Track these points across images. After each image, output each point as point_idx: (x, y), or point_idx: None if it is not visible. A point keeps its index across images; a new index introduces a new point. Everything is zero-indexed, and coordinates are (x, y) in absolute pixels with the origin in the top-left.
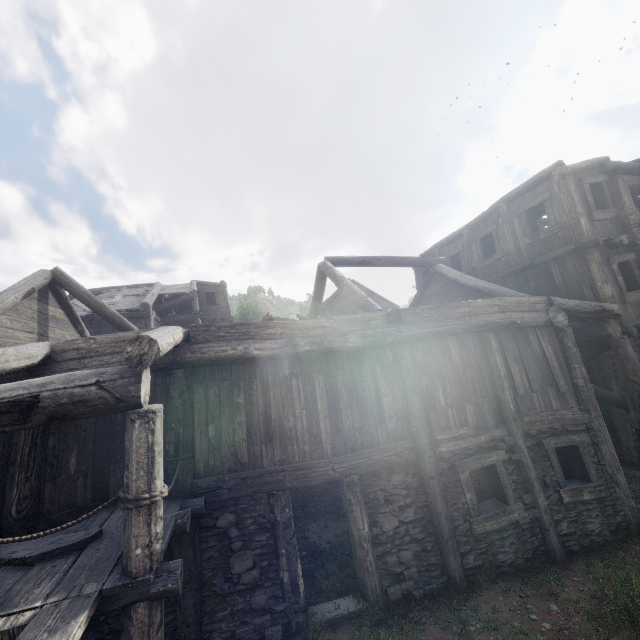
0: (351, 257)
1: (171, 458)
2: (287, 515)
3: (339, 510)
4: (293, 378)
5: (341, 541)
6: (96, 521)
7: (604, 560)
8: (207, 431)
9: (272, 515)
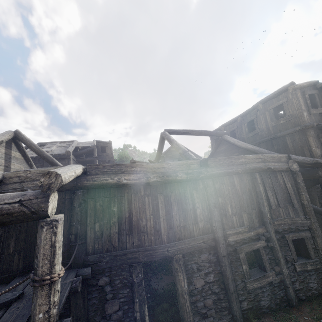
0: (178, 130)
1: (72, 243)
2: (140, 278)
3: (168, 268)
4: (146, 196)
5: (170, 288)
6: (22, 284)
7: (320, 306)
8: (94, 227)
9: (131, 278)
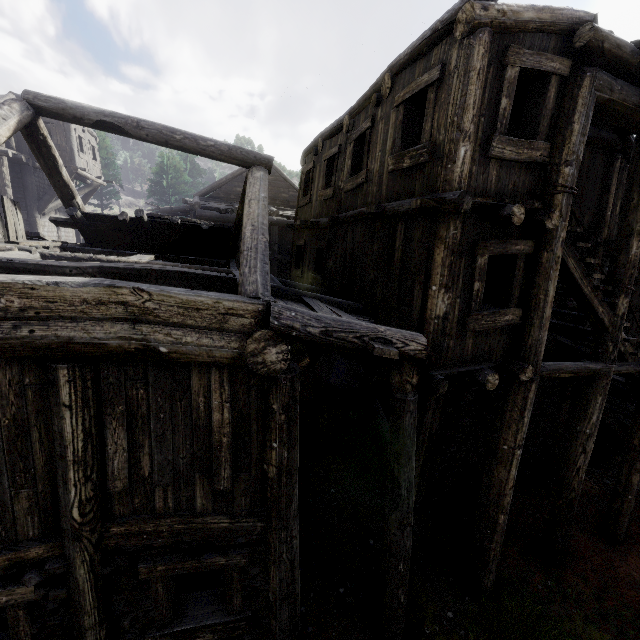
0: (81, 106)
1: None
2: None
3: None
4: None
5: None
6: None
7: None
8: None
9: None
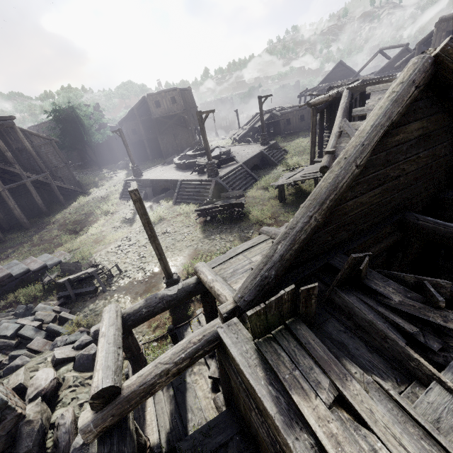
0: None
1: None
2: None
3: None
4: None
5: None
6: None
7: None
8: None
9: None
